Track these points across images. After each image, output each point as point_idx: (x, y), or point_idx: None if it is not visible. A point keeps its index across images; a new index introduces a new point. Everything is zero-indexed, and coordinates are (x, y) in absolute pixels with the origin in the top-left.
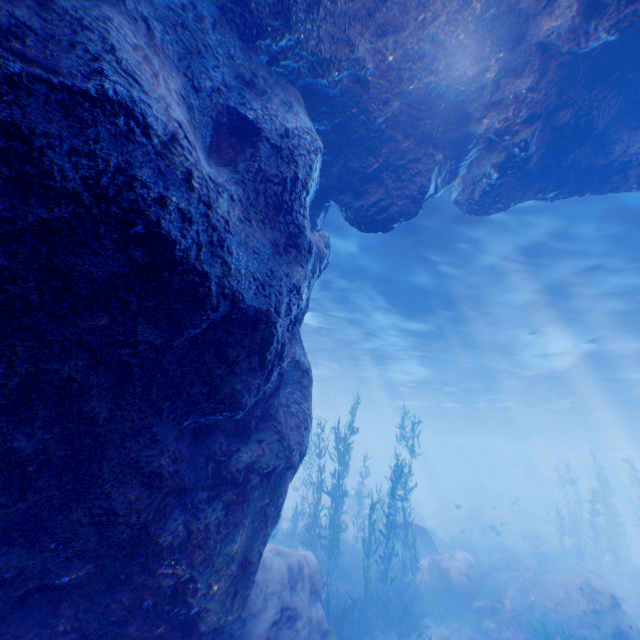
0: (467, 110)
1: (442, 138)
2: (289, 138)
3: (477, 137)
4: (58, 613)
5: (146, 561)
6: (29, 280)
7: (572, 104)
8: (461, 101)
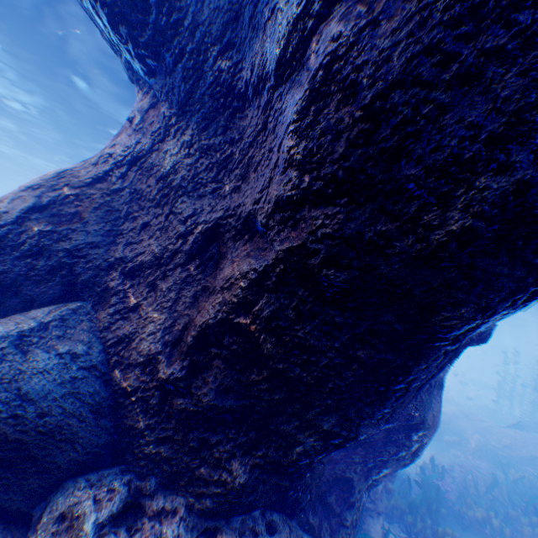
0: None
1: None
2: None
3: None
4: (355, 453)
5: (408, 432)
6: None
7: None
8: None
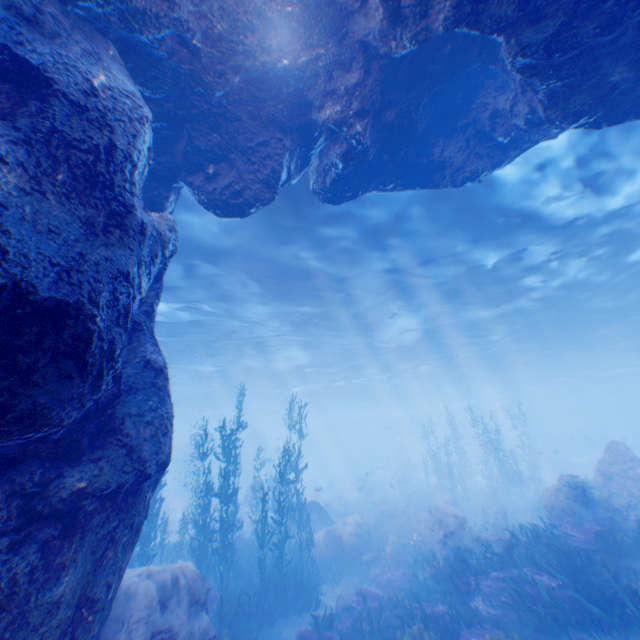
0: (308, 98)
1: (289, 124)
2: (99, 97)
3: (321, 126)
4: None
5: None
6: None
7: (396, 105)
8: (301, 88)
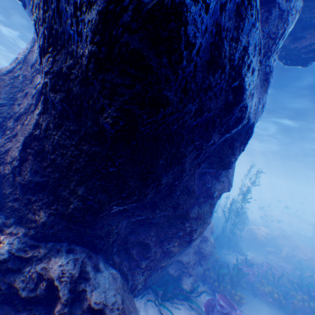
0: None
1: None
2: (289, 1)
3: None
4: (151, 229)
5: (182, 220)
6: (192, 113)
7: None
8: None
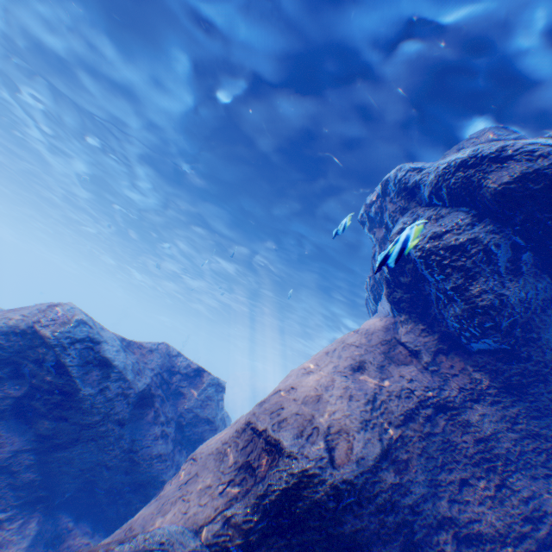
0: None
1: None
2: None
3: None
4: None
5: None
6: None
7: None
8: None
